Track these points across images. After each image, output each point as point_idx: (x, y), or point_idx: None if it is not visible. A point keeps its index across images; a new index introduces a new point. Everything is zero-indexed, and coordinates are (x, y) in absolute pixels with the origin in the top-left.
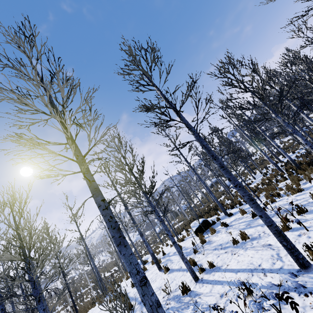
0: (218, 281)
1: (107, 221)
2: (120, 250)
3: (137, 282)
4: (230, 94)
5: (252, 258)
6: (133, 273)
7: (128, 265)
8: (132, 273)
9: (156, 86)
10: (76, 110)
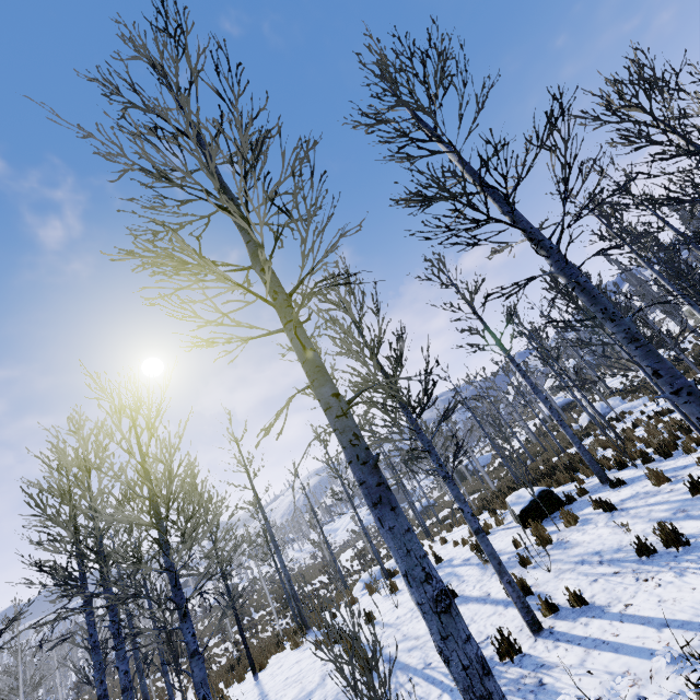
0: (603, 642)
1: (347, 444)
2: (381, 517)
3: (426, 602)
4: (626, 173)
5: None
6: (416, 578)
7: (402, 555)
8: (412, 577)
9: (449, 141)
10: (271, 190)
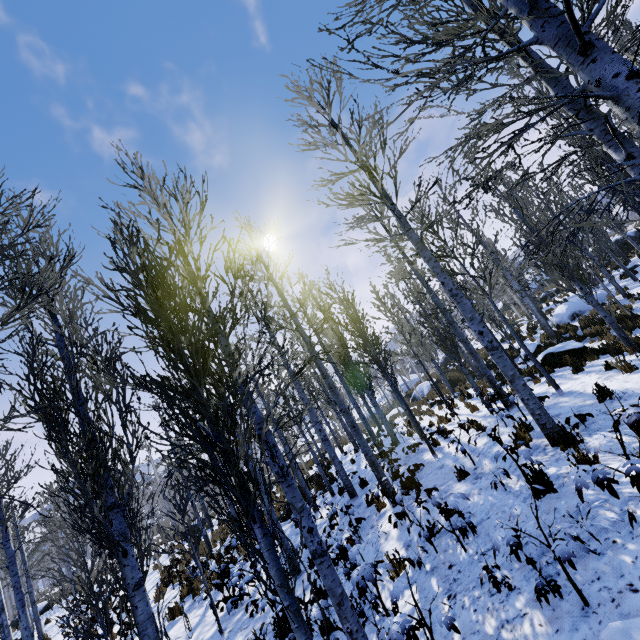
0: None
1: None
2: None
3: None
4: None
5: None
6: None
7: None
8: None
9: None
10: None
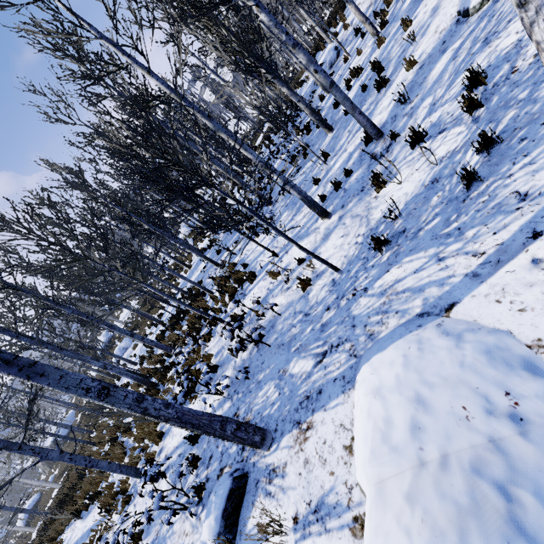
0: None
1: None
2: None
3: None
4: None
5: None
6: None
7: None
8: None
9: None
10: None
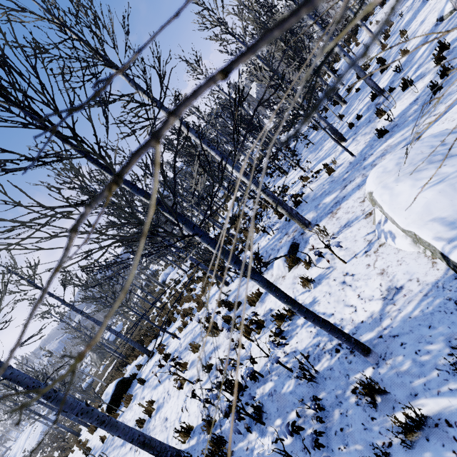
0: None
1: None
2: None
3: None
4: None
5: (148, 456)
6: None
7: None
8: None
9: None
10: None
